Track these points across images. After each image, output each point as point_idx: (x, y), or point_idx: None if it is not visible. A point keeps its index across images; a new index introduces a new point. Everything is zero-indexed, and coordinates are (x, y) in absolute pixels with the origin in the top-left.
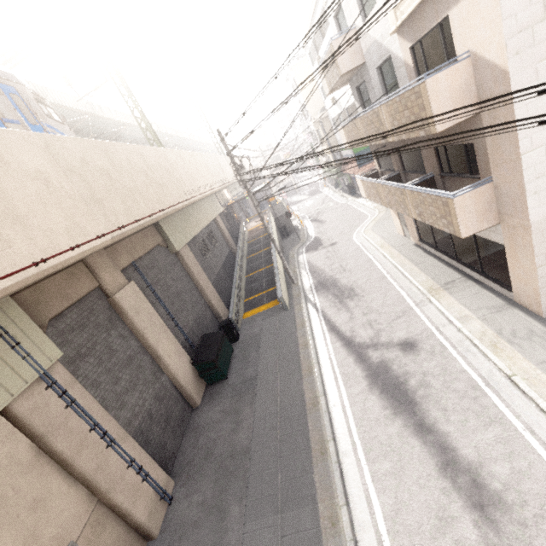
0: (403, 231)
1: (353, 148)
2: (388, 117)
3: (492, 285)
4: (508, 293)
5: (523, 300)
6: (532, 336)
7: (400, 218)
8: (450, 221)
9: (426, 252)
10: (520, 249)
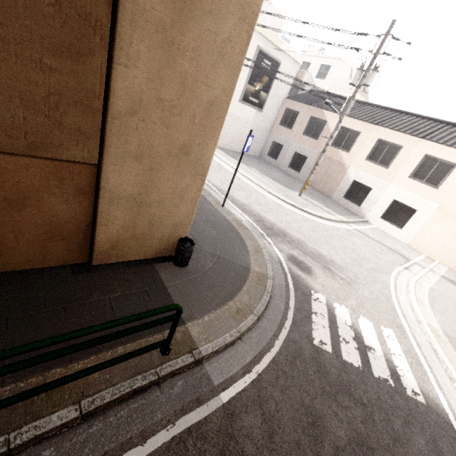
0: None
1: None
2: None
3: None
4: None
5: None
6: None
7: None
8: None
9: None
10: None
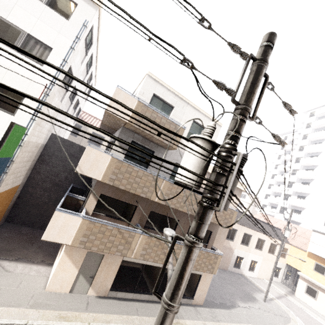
0: (72, 285)
1: (2, 150)
2: None
3: (182, 300)
4: (190, 301)
5: (197, 301)
6: (213, 314)
7: (83, 268)
8: (214, 266)
9: (122, 299)
10: (208, 275)
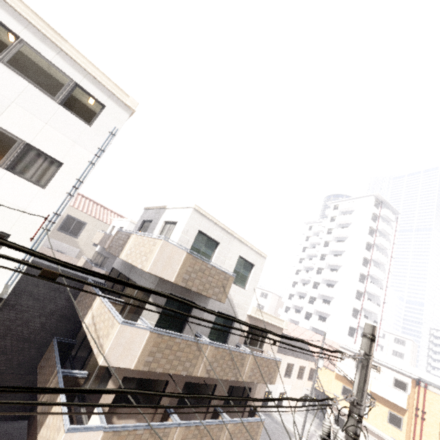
0: None
1: None
2: (252, 364)
3: None
4: None
5: None
6: None
7: None
8: (255, 438)
9: None
10: None
